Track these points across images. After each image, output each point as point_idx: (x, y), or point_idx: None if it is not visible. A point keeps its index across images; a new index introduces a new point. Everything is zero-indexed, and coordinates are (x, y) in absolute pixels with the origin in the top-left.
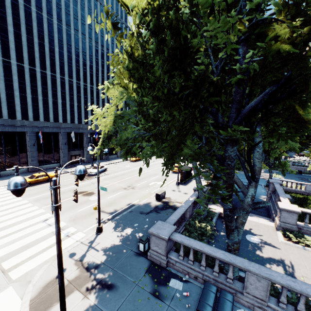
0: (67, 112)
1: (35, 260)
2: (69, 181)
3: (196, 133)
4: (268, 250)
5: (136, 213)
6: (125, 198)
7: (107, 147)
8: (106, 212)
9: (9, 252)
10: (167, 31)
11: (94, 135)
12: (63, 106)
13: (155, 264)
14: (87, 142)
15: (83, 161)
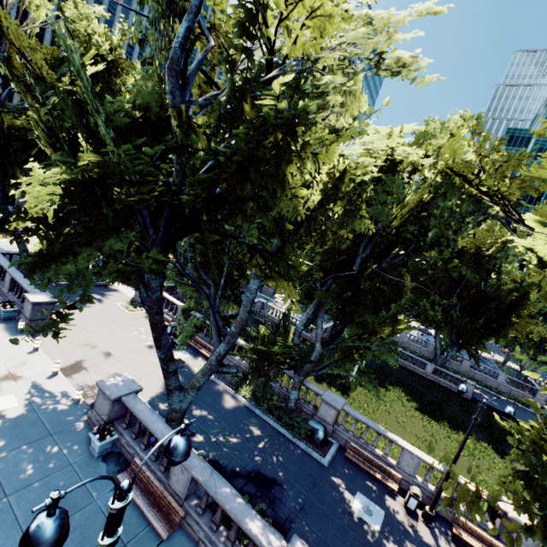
0: None
1: None
2: None
3: None
4: None
5: None
6: None
7: None
8: None
9: None
10: None
11: None
12: None
13: None
14: None
15: None
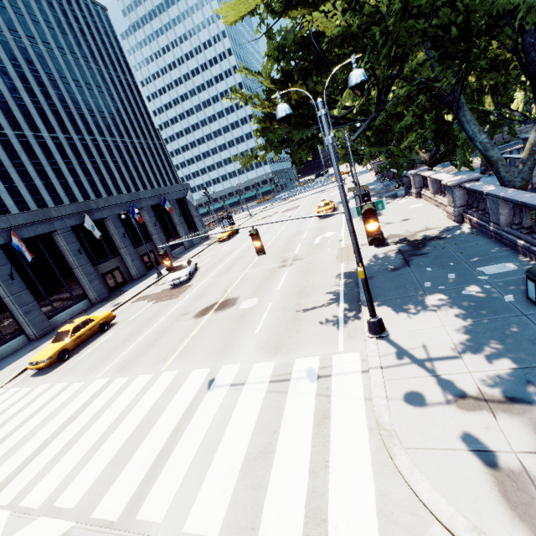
0: (30, 205)
1: (343, 469)
2: (149, 310)
3: None
4: None
5: (384, 274)
6: (312, 274)
7: (162, 236)
8: (319, 305)
9: (232, 498)
10: None
11: (136, 209)
12: (14, 196)
13: None
14: (121, 236)
15: (130, 278)
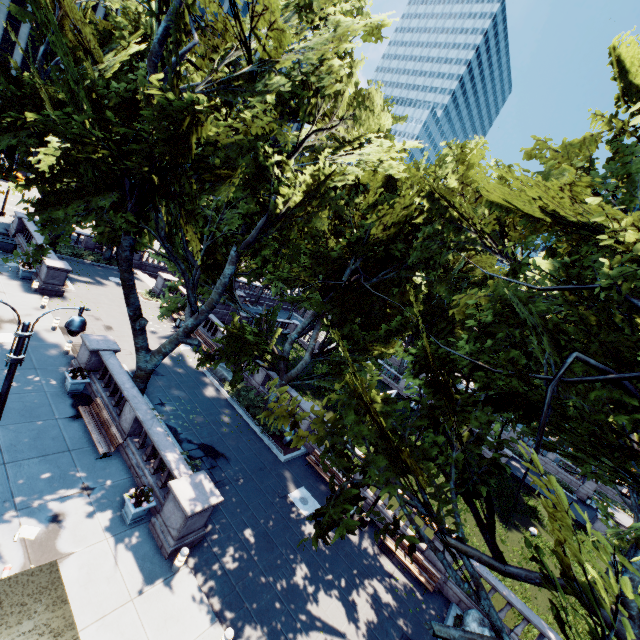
0: None
1: None
2: None
3: (16, 134)
4: (109, 282)
5: None
6: None
7: None
8: None
9: None
10: (5, 75)
11: None
12: None
13: (9, 235)
14: None
15: None
